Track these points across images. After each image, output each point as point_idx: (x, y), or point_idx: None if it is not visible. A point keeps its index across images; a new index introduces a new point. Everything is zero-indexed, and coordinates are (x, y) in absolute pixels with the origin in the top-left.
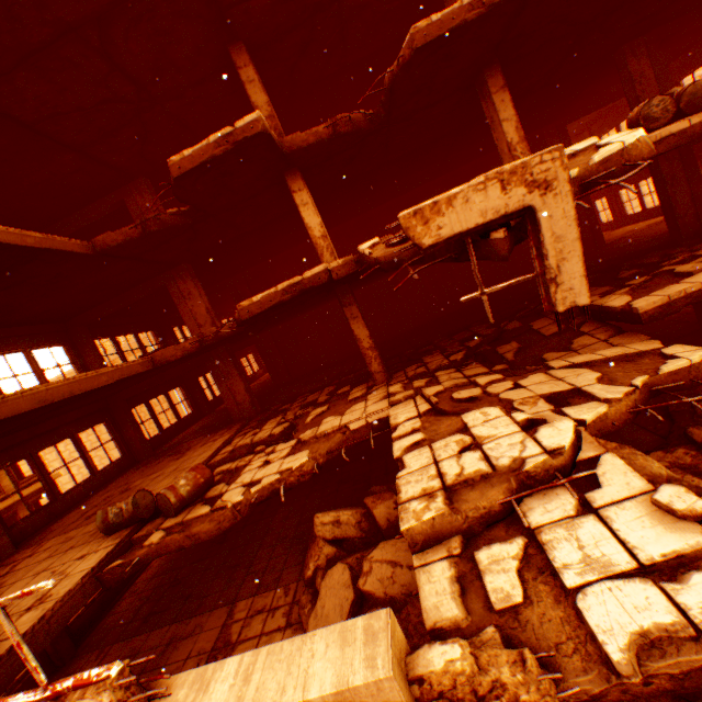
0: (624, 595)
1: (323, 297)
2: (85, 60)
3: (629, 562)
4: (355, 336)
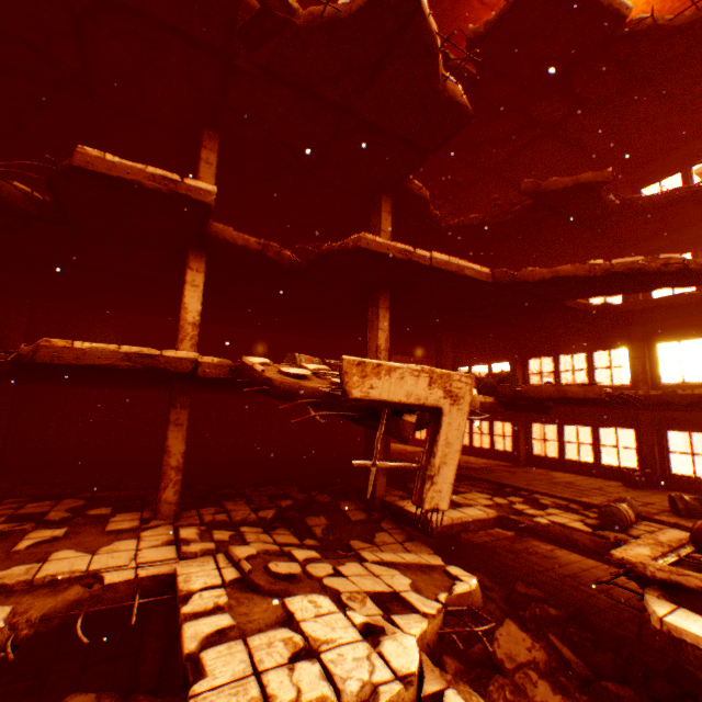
0: None
1: (146, 382)
2: (49, 2)
3: None
4: (168, 445)
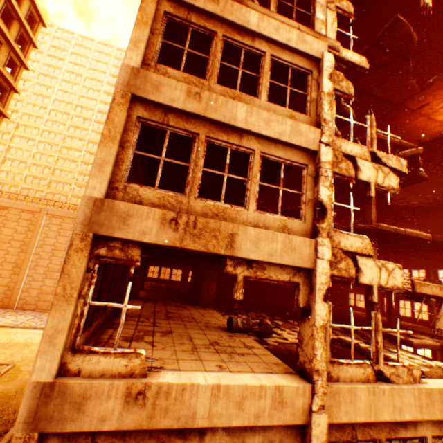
0: None
1: None
2: None
3: None
4: None
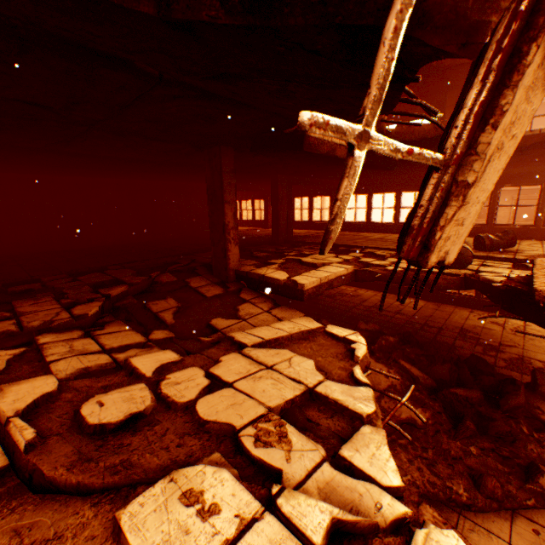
0: None
1: None
2: None
3: None
4: None
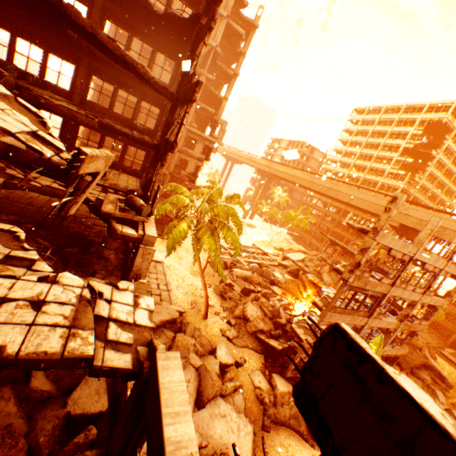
0: (140, 314)
1: None
2: None
3: (132, 307)
4: None
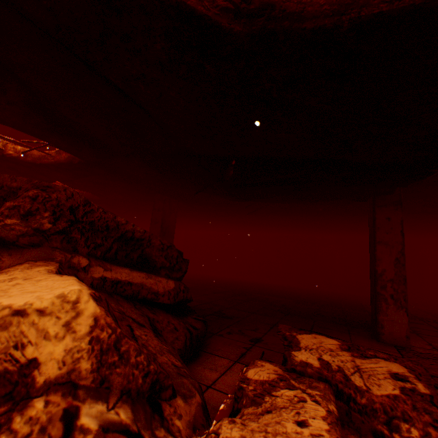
0: None
1: None
2: None
3: None
4: None
